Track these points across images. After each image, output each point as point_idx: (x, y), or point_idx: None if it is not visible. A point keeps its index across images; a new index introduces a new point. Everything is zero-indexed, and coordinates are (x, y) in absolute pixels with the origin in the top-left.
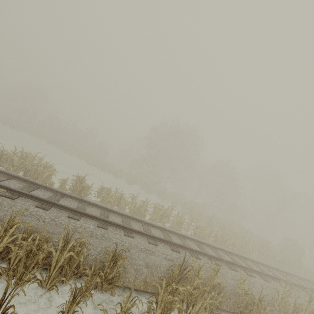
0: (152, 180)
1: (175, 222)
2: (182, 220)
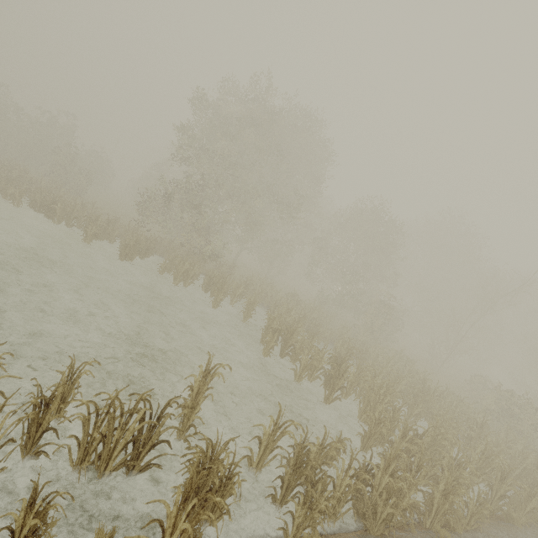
0: (199, 247)
1: (173, 537)
2: (231, 464)
